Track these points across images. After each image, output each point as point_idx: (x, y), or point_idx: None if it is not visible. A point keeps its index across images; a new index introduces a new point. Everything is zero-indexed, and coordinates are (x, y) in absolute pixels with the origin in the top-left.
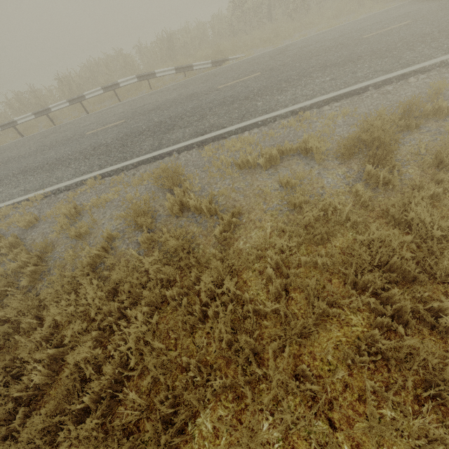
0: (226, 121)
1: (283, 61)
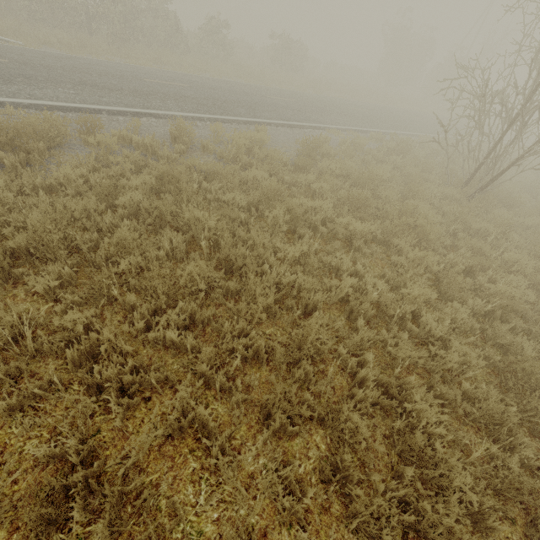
0: None
1: (50, 63)
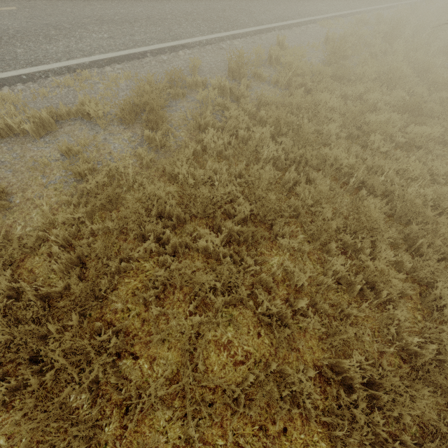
0: None
1: None
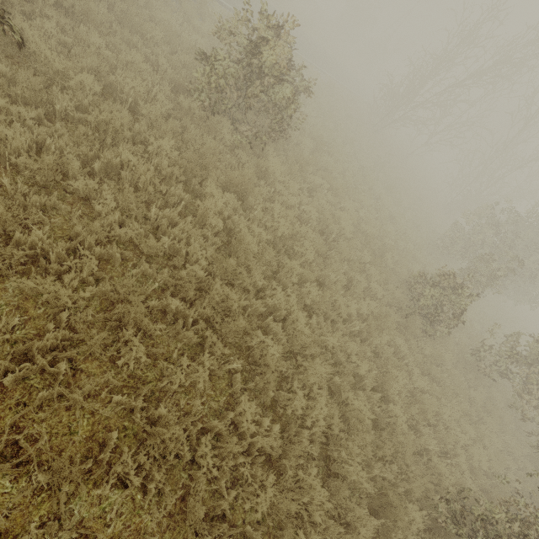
0: None
1: None
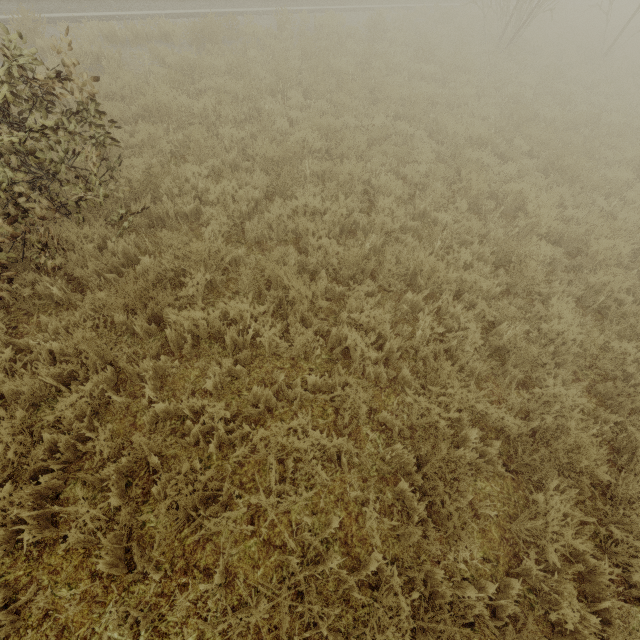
0: (76, 7)
1: None
